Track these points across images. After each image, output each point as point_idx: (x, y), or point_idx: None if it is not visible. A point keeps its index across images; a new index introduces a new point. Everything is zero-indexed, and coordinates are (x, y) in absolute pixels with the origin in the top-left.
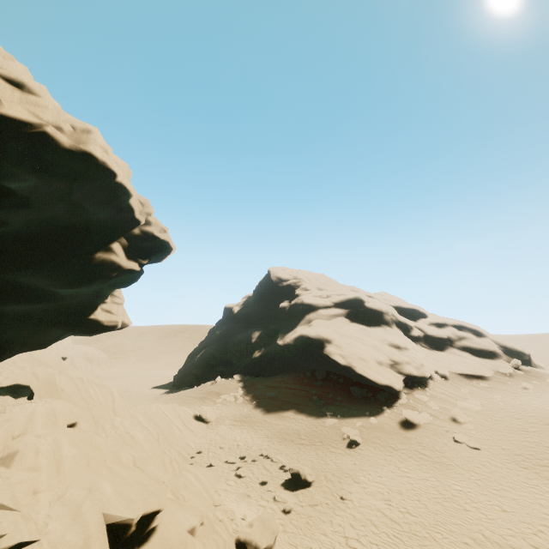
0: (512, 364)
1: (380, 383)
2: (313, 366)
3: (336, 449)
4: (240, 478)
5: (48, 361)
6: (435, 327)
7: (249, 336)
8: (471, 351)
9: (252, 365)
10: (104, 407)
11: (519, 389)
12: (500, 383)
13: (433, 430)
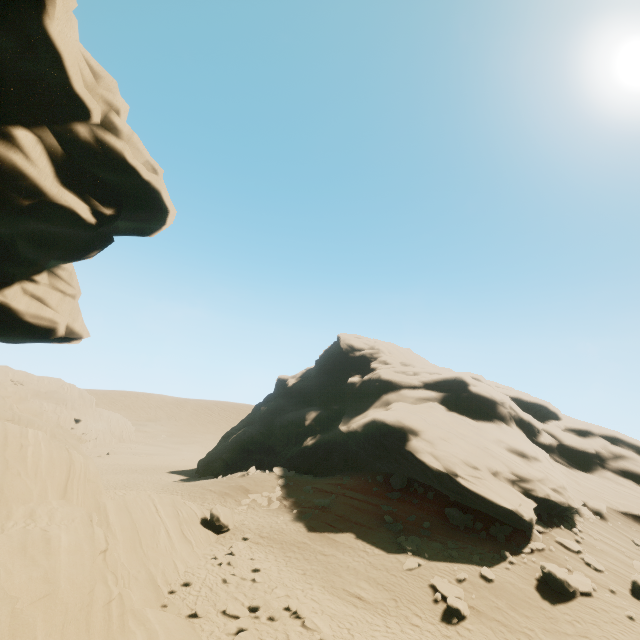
0: None
1: (498, 507)
2: (388, 469)
3: (422, 619)
4: None
5: (25, 410)
6: (574, 434)
7: (302, 416)
8: (636, 478)
9: (301, 457)
10: (41, 479)
11: None
12: None
13: (603, 611)
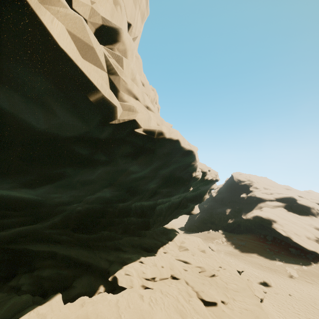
0: None
1: (308, 249)
2: (264, 233)
3: (283, 276)
4: None
5: None
6: None
7: (224, 211)
8: None
9: (227, 226)
10: None
11: None
12: None
13: None
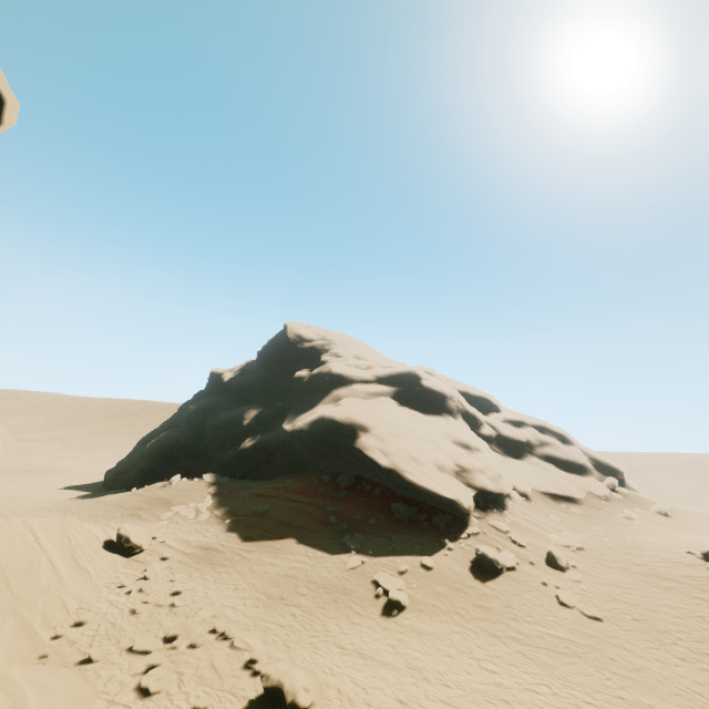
0: (607, 483)
1: (441, 499)
2: (335, 468)
3: (363, 617)
4: (145, 697)
5: None
6: (511, 425)
7: (240, 416)
8: (556, 462)
9: (238, 461)
10: None
11: (622, 518)
12: (596, 510)
13: (524, 582)
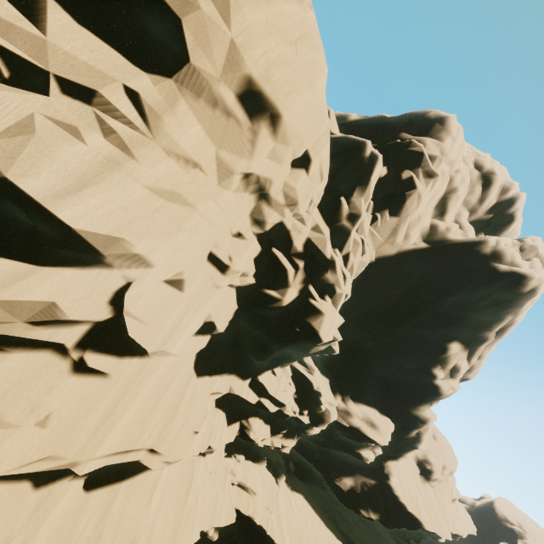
0: None
1: None
2: None
3: None
4: None
5: None
6: None
7: None
8: None
9: None
10: None
11: None
12: None
13: None
